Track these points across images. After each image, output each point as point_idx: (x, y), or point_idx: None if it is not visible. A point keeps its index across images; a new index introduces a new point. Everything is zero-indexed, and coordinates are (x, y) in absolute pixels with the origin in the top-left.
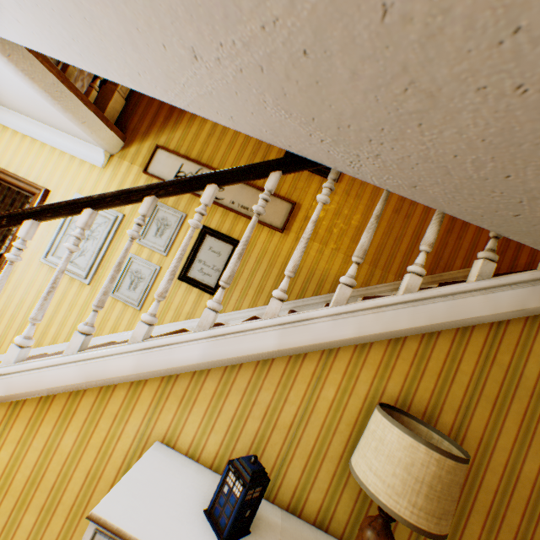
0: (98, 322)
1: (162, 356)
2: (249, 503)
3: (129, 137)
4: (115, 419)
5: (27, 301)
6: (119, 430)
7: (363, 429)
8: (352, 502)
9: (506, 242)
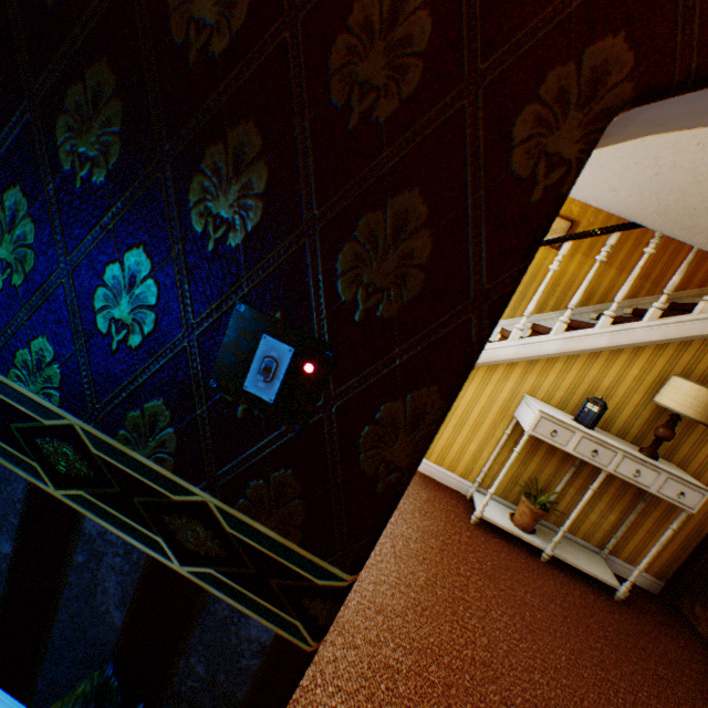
0: None
1: (532, 349)
2: (598, 416)
3: None
4: (497, 383)
5: None
6: (499, 388)
7: (653, 391)
8: (639, 427)
9: None
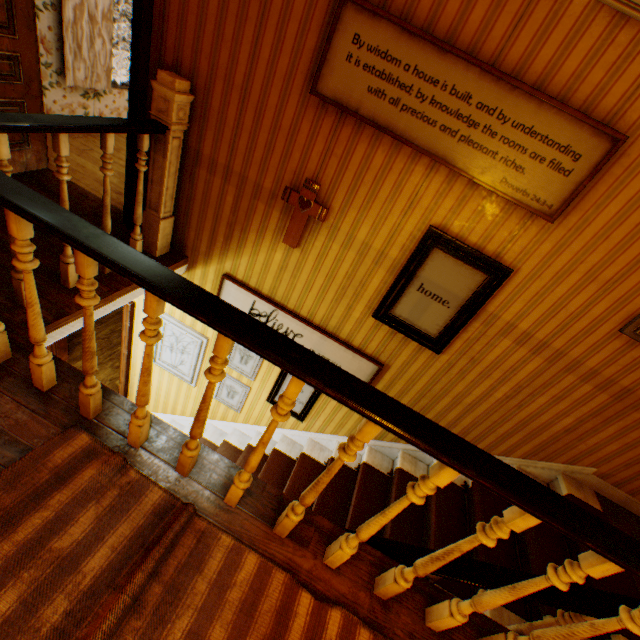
0: (210, 411)
1: None
2: None
3: (190, 256)
4: None
5: (154, 385)
6: None
7: None
8: None
9: None
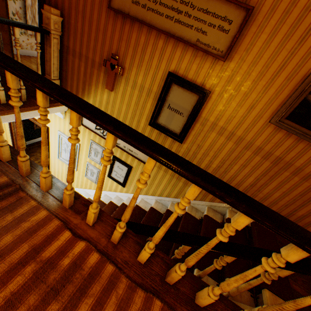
0: (84, 184)
1: None
2: None
3: None
4: None
5: (60, 171)
6: None
7: None
8: None
9: (294, 200)
